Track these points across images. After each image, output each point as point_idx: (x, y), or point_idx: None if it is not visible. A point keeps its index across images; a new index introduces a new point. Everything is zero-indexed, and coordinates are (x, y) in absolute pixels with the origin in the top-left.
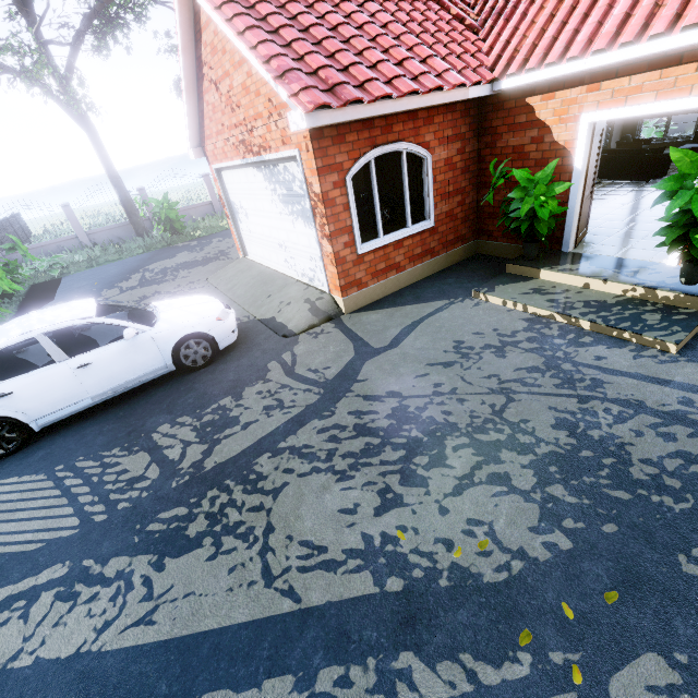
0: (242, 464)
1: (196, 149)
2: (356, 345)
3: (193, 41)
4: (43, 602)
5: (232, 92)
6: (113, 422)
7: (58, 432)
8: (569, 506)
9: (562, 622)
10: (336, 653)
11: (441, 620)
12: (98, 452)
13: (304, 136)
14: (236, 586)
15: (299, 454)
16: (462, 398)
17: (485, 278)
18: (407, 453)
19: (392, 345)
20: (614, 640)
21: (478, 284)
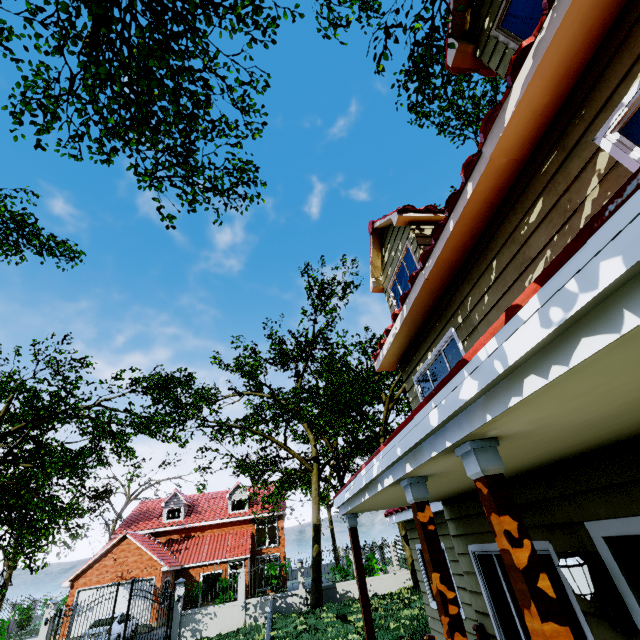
0: None
1: (71, 582)
2: None
3: (111, 546)
4: None
5: (126, 561)
6: None
7: None
8: None
9: None
10: None
11: None
12: None
13: (160, 572)
14: None
15: None
16: None
17: None
18: None
19: None
20: None
21: None
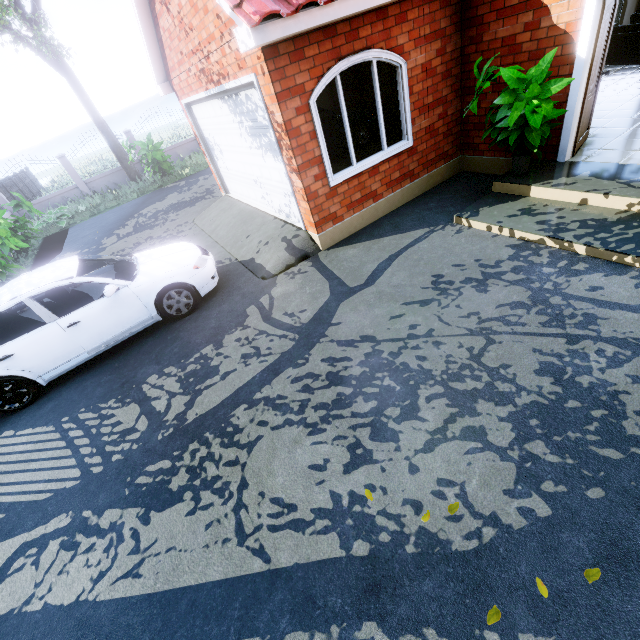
0: (220, 416)
1: (164, 85)
2: (331, 284)
3: None
4: (50, 550)
5: (182, 12)
6: (110, 373)
7: (64, 384)
8: (550, 466)
9: (535, 600)
10: (301, 618)
11: (406, 589)
12: (97, 403)
13: (258, 57)
14: (211, 542)
15: (273, 405)
16: (439, 341)
17: (469, 200)
18: (378, 404)
19: (367, 283)
20: (593, 625)
21: (461, 207)
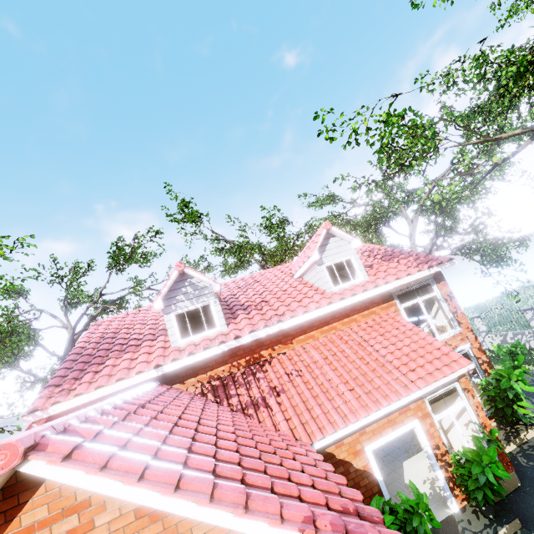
0: None
1: None
2: None
3: None
4: None
5: None
6: None
7: None
8: None
9: None
10: None
11: None
12: None
13: None
14: None
15: None
16: None
17: None
18: None
19: None
20: None
21: None
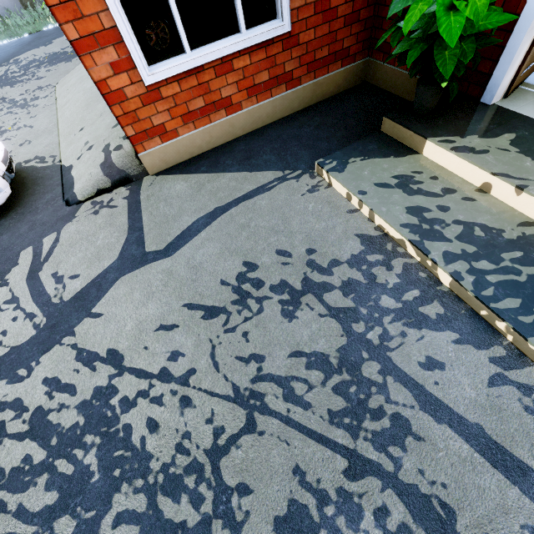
0: None
1: None
2: (128, 239)
3: None
4: None
5: None
6: None
7: None
8: None
9: None
10: None
11: None
12: None
13: None
14: None
15: None
16: (189, 398)
17: (352, 134)
18: (57, 501)
19: (167, 250)
20: None
21: (337, 144)
